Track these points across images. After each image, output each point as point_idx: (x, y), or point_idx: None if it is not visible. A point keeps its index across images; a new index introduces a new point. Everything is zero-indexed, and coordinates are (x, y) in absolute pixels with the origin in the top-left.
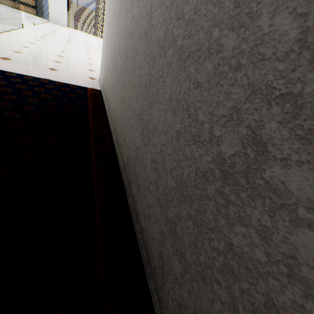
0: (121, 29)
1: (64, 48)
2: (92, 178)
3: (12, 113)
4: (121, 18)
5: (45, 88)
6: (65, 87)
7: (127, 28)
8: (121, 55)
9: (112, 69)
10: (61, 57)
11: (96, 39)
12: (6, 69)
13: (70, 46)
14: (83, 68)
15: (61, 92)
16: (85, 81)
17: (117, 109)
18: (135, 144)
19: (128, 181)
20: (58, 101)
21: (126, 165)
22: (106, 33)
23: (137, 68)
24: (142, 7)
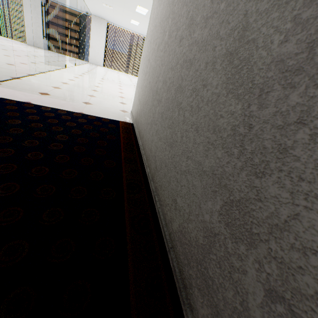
0: (170, 59)
1: (99, 84)
2: (127, 261)
3: (37, 153)
4: (170, 48)
5: (77, 122)
6: (97, 120)
7: (181, 56)
8: (168, 88)
9: (151, 103)
10: (95, 91)
11: (127, 75)
12: (42, 103)
13: (104, 81)
14: (115, 101)
15: (92, 127)
16: (117, 114)
17: (158, 151)
18: (203, 220)
19: (183, 274)
20: (88, 137)
21: (177, 240)
22: (144, 67)
23: (205, 104)
24: (217, 24)
